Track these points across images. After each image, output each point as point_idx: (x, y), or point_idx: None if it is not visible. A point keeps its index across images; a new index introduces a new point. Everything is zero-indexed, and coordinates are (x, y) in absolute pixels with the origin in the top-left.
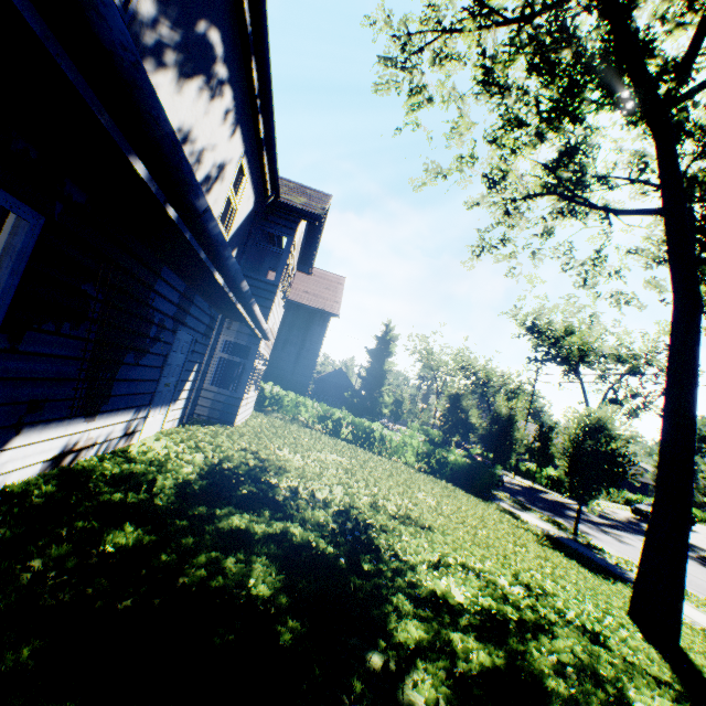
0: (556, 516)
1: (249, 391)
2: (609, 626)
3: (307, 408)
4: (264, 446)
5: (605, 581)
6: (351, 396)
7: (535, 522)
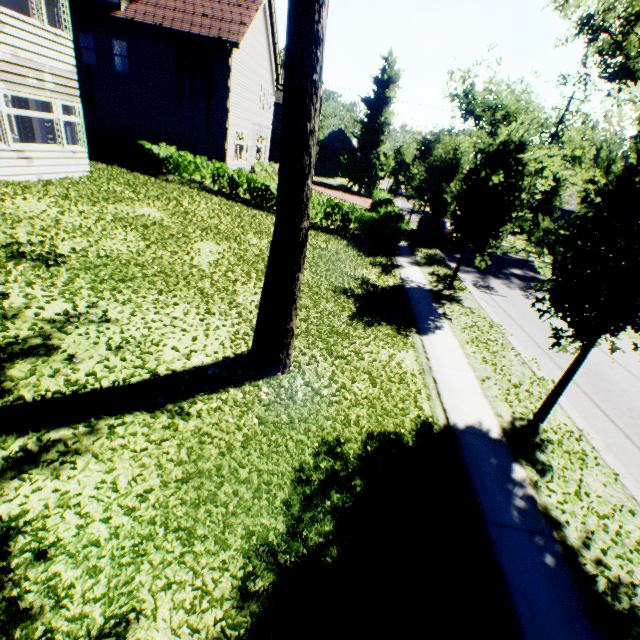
0: (475, 273)
1: (9, 142)
2: (143, 350)
3: (199, 169)
4: (2, 196)
5: (358, 324)
6: (347, 161)
7: (411, 275)
